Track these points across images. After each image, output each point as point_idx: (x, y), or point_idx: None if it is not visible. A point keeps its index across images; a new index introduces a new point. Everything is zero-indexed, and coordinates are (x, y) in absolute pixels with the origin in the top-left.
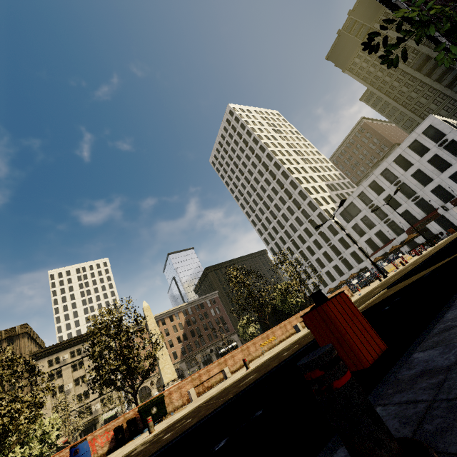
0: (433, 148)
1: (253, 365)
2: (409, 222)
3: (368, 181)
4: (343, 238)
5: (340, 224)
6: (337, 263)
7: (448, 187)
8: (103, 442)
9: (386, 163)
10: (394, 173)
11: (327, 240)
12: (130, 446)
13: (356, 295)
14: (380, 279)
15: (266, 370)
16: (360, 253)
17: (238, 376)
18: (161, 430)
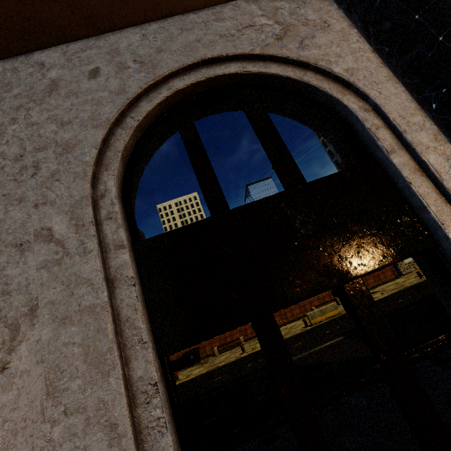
0: None
1: (251, 348)
2: None
3: None
4: None
5: None
6: None
7: None
8: None
9: None
10: None
11: None
12: None
13: (396, 281)
14: (421, 276)
15: (222, 381)
16: None
17: (233, 358)
18: (177, 385)
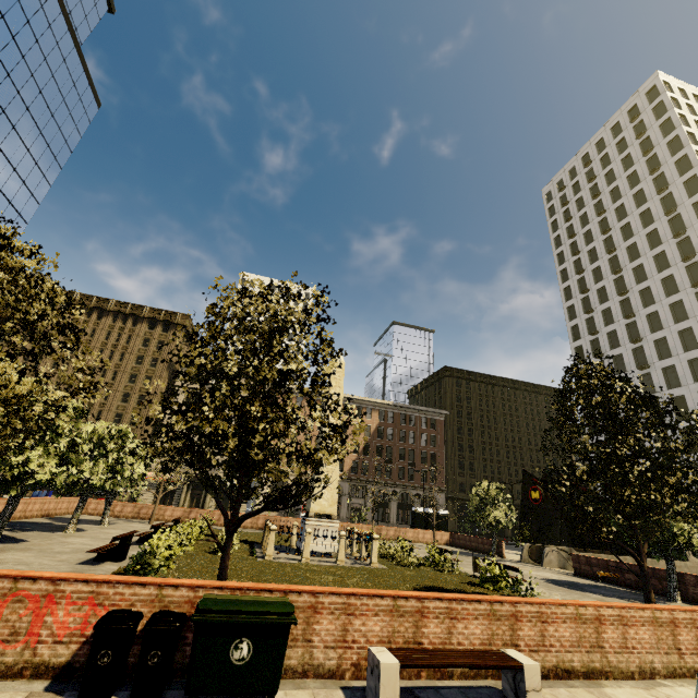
0: None
1: None
2: None
3: None
4: None
5: None
6: None
7: None
8: (69, 627)
9: None
10: None
11: None
12: None
13: None
14: None
15: None
16: None
17: None
18: None
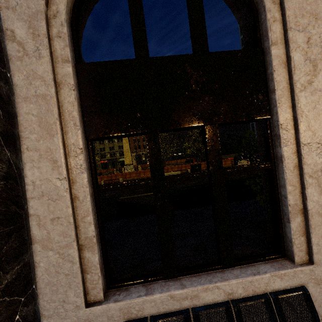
0: None
1: None
2: None
3: None
4: None
5: None
6: None
7: None
8: None
9: None
10: None
11: None
12: None
13: None
14: None
15: None
16: None
17: None
18: None
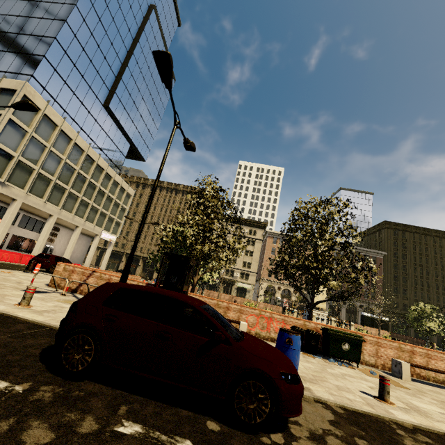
0: None
1: None
2: None
3: None
4: None
5: None
6: None
7: None
8: (278, 328)
9: None
10: None
11: None
12: (336, 381)
13: None
14: None
15: None
16: None
17: None
18: (429, 430)
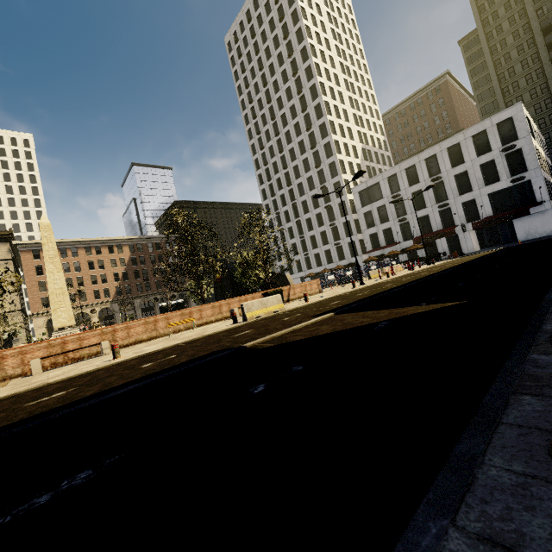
0: (496, 151)
1: (133, 352)
2: (423, 230)
3: (409, 163)
4: (350, 223)
5: (354, 205)
6: (331, 248)
7: (480, 205)
8: None
9: (439, 147)
10: (440, 164)
11: (332, 218)
12: None
13: (323, 293)
14: (355, 286)
15: (72, 397)
16: (358, 246)
17: (90, 367)
18: None
